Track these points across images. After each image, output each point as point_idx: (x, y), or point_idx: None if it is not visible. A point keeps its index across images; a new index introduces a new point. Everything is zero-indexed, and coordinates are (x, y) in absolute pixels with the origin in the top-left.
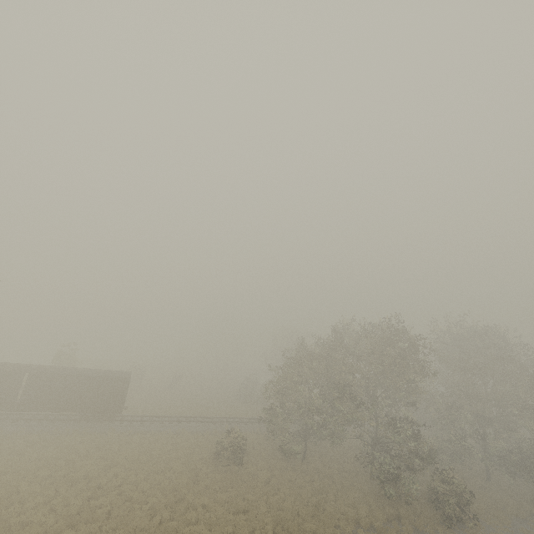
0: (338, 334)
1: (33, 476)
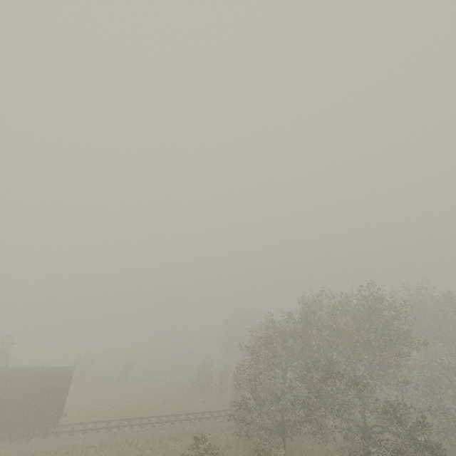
0: (308, 307)
1: None
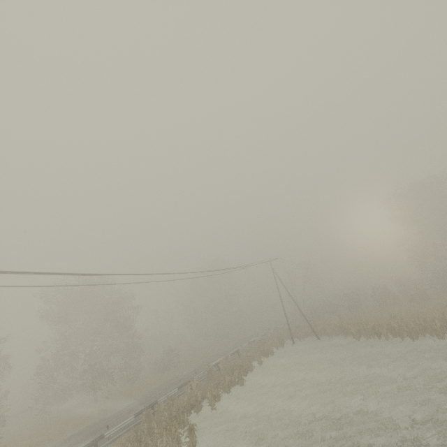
0: None
1: None
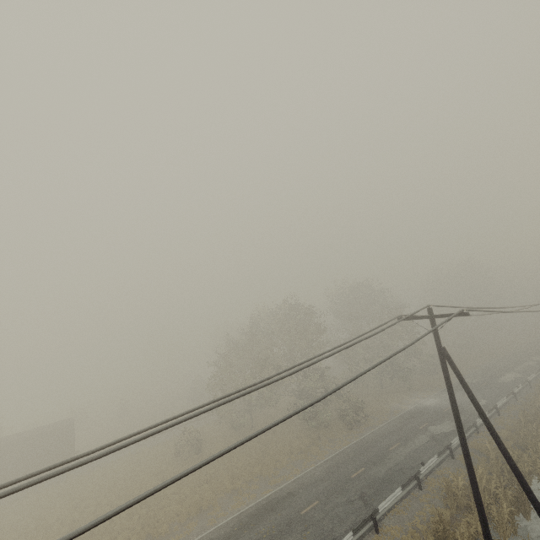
0: (255, 321)
1: None
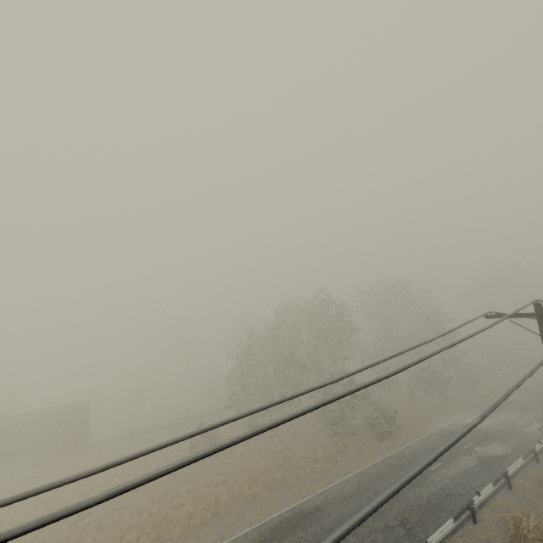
0: (281, 315)
1: (9, 524)
